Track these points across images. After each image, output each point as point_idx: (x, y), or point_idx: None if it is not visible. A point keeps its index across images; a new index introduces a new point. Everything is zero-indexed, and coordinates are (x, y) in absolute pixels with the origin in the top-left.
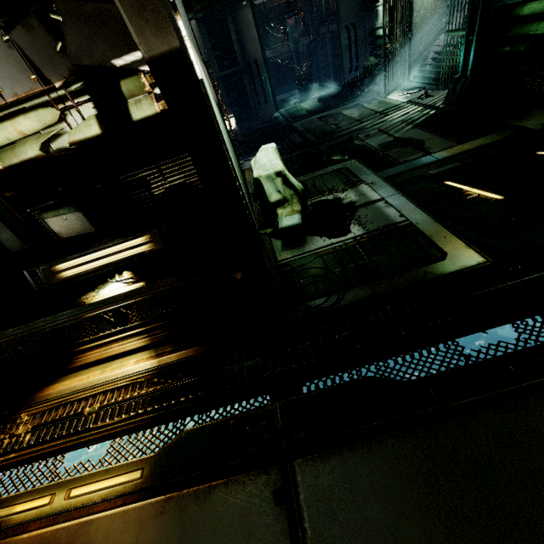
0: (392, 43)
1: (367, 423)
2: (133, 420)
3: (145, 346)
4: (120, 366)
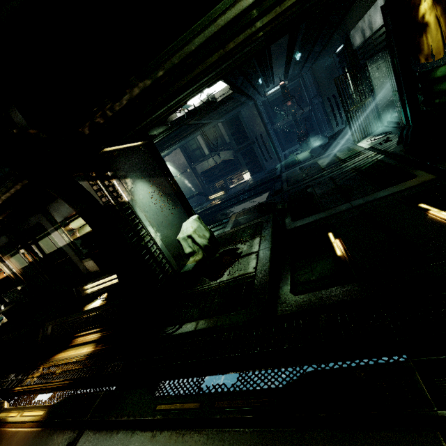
0: (352, 107)
1: (120, 417)
2: (62, 382)
3: (96, 340)
4: (82, 349)
